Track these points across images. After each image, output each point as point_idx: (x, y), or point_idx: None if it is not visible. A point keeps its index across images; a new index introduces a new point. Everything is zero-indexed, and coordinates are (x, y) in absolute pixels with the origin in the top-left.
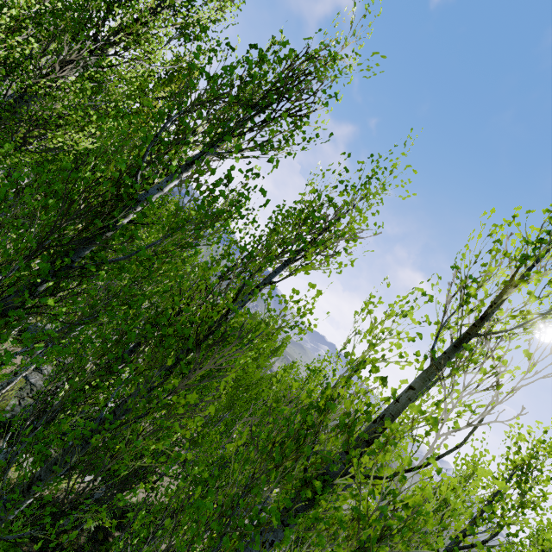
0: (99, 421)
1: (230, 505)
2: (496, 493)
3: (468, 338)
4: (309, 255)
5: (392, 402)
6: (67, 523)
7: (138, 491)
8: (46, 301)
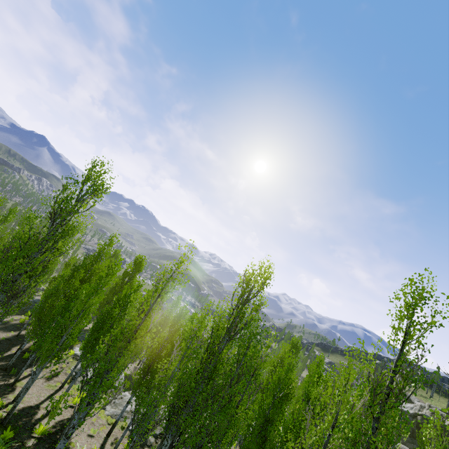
0: None
1: None
2: None
3: None
4: None
5: None
6: None
7: None
8: None
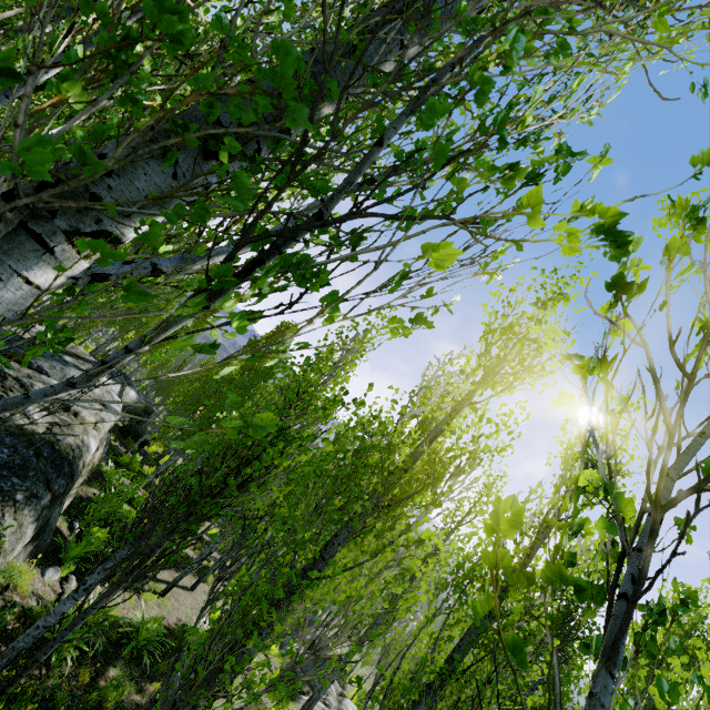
0: None
1: None
2: None
3: None
4: None
5: None
6: (23, 643)
7: (138, 606)
8: None
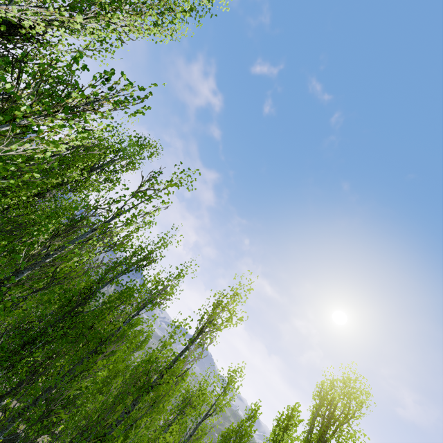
0: (56, 380)
1: (117, 396)
2: (220, 395)
3: (201, 333)
4: (152, 307)
5: (175, 357)
6: None
7: None
8: (67, 330)
